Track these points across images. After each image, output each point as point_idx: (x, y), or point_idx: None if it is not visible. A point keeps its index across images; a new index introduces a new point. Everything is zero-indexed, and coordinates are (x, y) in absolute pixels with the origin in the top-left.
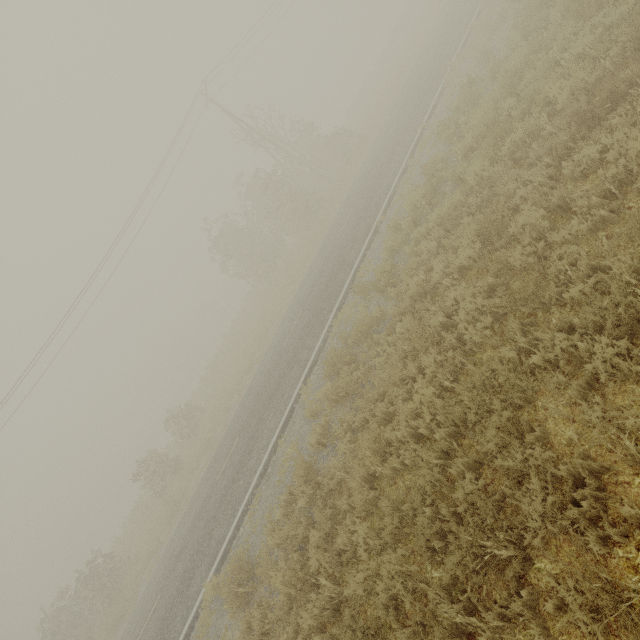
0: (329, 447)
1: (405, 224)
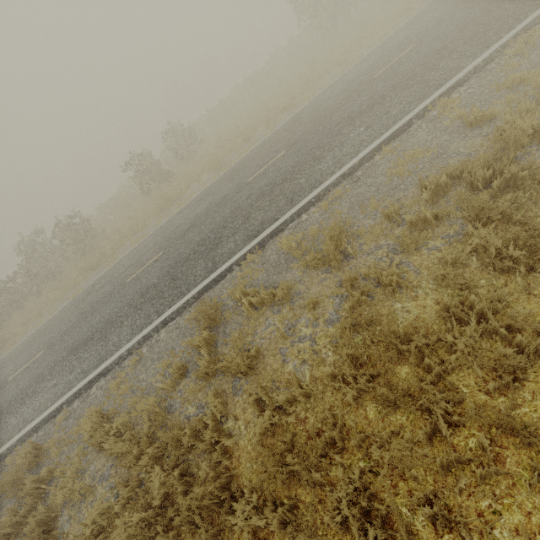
0: (532, 147)
1: None
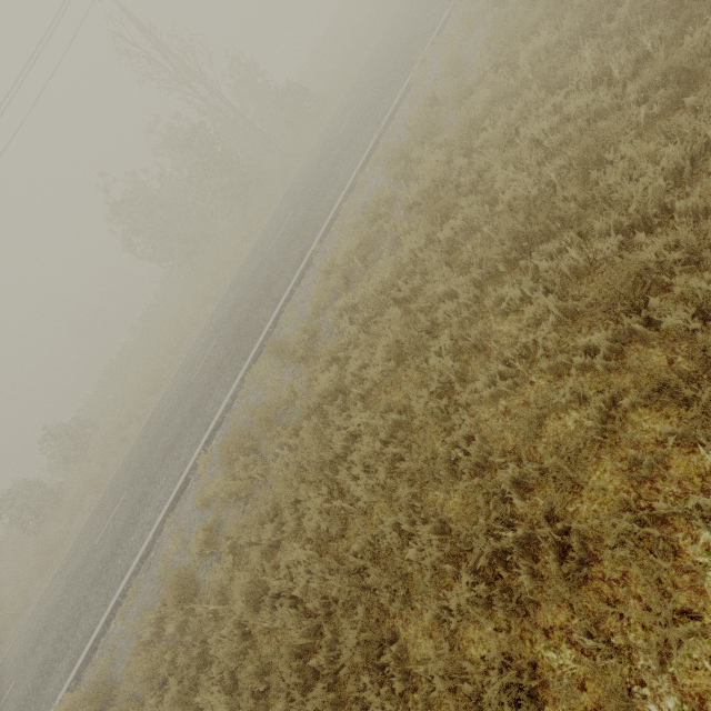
0: (214, 555)
1: (334, 280)
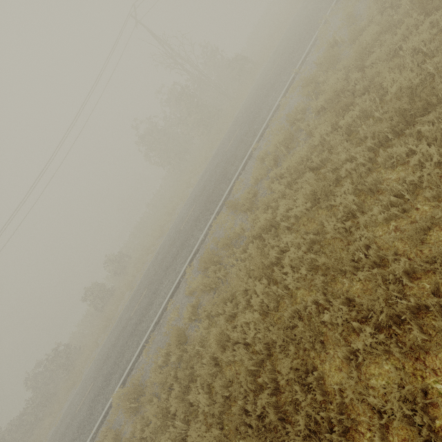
0: (196, 321)
1: (267, 161)
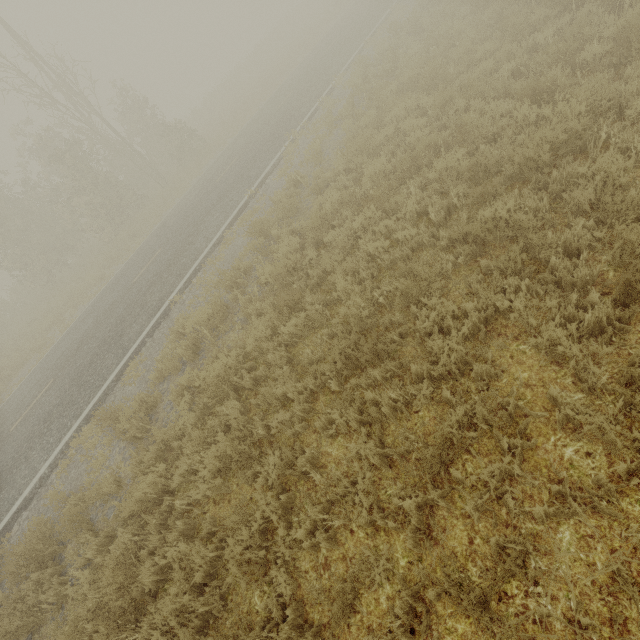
0: None
1: (182, 348)
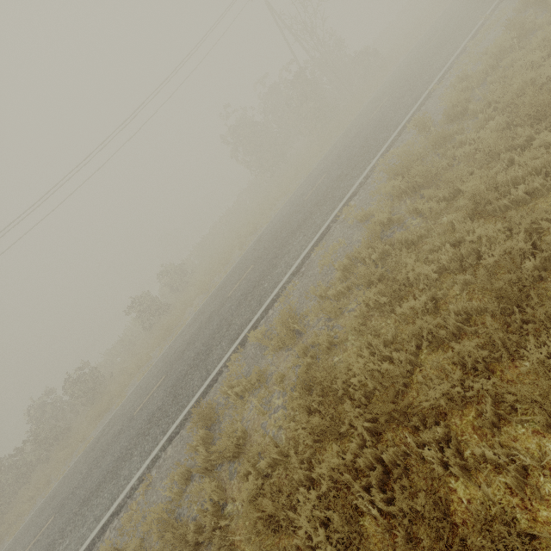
0: (394, 227)
1: (487, 64)
